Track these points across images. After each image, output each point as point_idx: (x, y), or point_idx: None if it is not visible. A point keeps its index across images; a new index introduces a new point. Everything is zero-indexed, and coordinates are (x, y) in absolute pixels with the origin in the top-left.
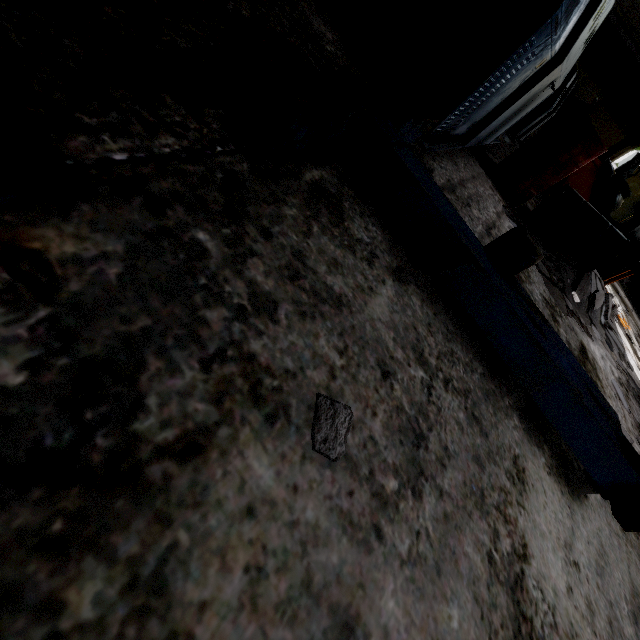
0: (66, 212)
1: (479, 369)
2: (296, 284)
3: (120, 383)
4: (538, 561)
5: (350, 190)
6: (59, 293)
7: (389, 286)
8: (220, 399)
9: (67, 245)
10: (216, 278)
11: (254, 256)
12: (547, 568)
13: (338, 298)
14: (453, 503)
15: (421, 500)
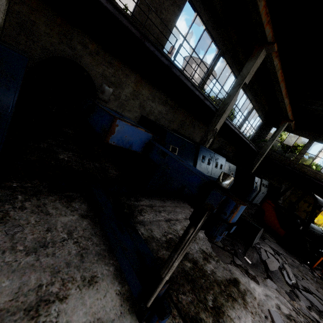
0: None
1: (103, 247)
2: (37, 208)
3: None
4: (69, 307)
5: (83, 198)
6: None
7: (75, 217)
8: None
9: None
10: (15, 202)
11: (30, 201)
12: (72, 313)
13: (49, 213)
14: (40, 265)
15: (27, 256)
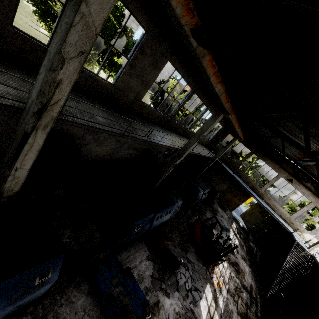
0: (47, 298)
1: (99, 311)
2: (67, 301)
3: (46, 315)
4: None
5: (85, 278)
6: (44, 307)
7: (84, 297)
8: (53, 317)
9: (46, 302)
10: (57, 302)
11: (63, 298)
12: None
13: (73, 301)
14: None
15: None
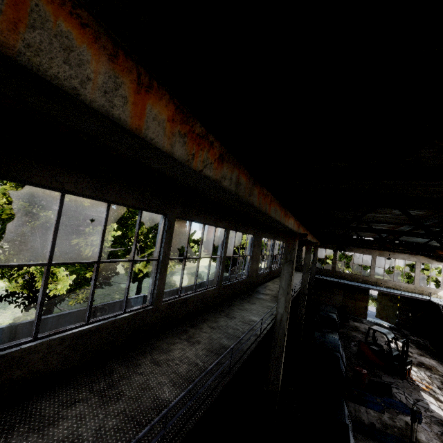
0: None
1: None
2: None
3: None
4: None
5: (353, 432)
6: None
7: (367, 442)
8: None
9: None
10: None
11: None
12: None
13: None
14: None
15: None
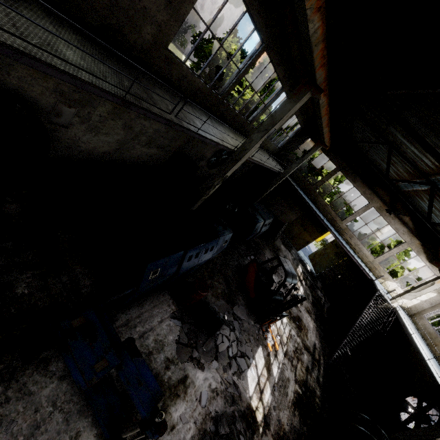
0: None
1: (82, 403)
2: (20, 392)
3: None
4: None
5: (58, 353)
6: None
7: (55, 383)
8: None
9: None
10: None
11: (11, 388)
12: None
13: (32, 392)
14: None
15: None
